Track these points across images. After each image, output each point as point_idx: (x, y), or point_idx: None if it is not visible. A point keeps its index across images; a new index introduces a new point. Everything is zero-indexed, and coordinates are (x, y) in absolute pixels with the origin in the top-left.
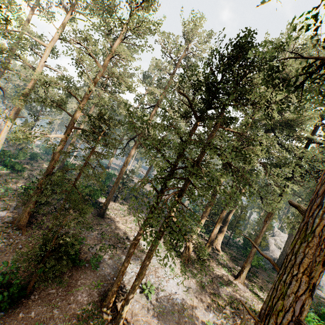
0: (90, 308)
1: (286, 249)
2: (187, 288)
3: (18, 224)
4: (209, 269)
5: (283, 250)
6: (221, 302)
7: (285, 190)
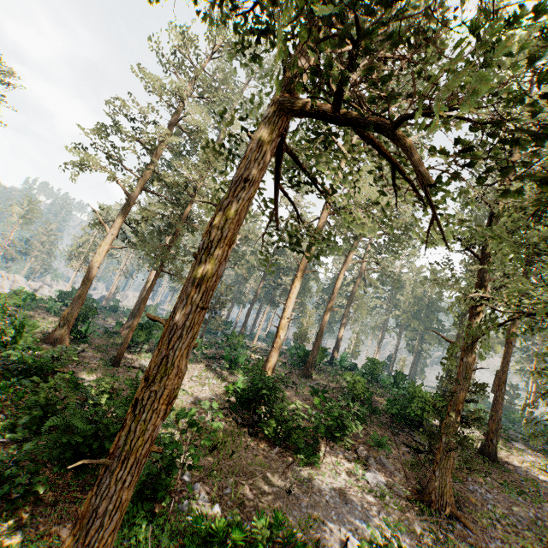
0: None
1: None
2: None
3: (441, 502)
4: None
5: None
6: None
7: None
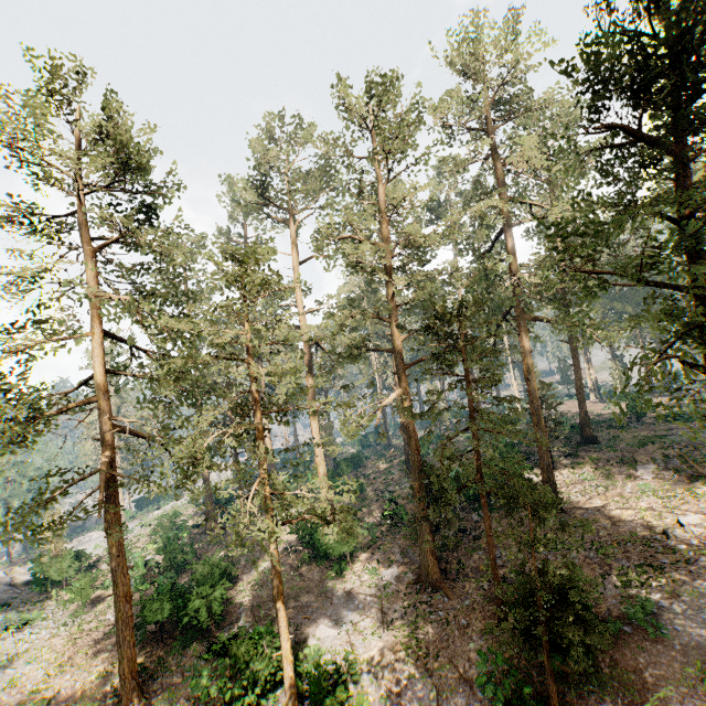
0: None
1: None
2: None
3: (428, 580)
4: None
5: None
6: None
7: None
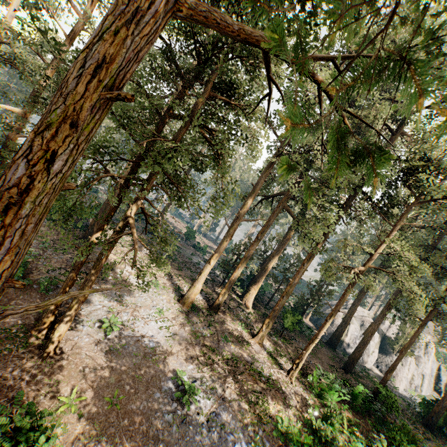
0: (15, 330)
1: (348, 318)
2: (172, 335)
3: None
4: (218, 321)
5: (343, 320)
6: (214, 357)
7: (325, 216)
